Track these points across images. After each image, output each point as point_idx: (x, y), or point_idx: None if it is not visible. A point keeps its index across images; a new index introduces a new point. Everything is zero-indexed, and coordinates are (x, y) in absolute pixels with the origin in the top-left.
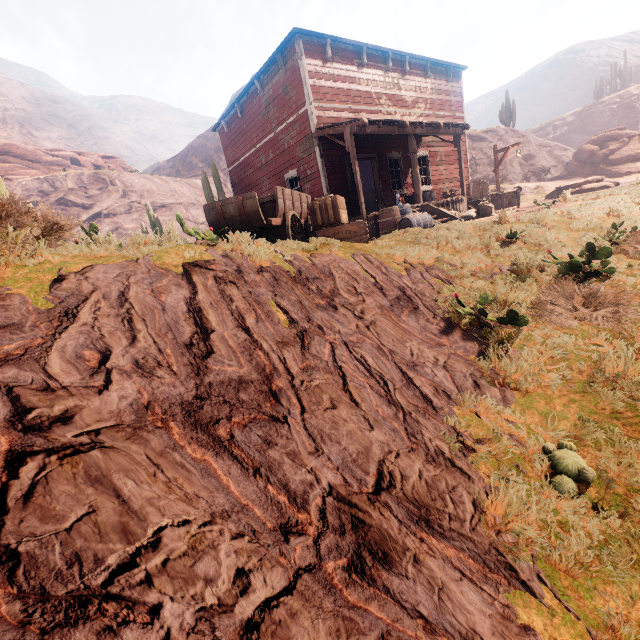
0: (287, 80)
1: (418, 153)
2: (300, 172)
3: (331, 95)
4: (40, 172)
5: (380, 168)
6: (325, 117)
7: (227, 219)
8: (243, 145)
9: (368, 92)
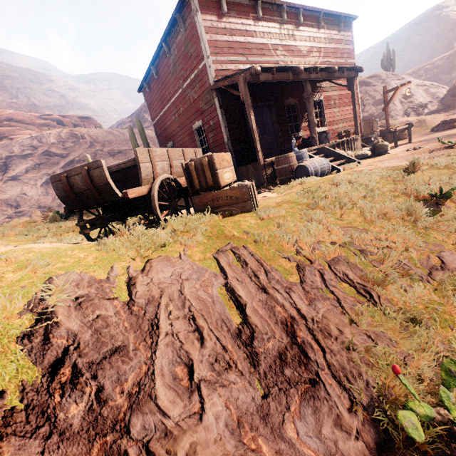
0: (187, 38)
1: (313, 98)
2: (204, 123)
3: (228, 48)
4: (34, 132)
5: (278, 114)
6: (223, 70)
7: (77, 193)
8: (160, 102)
9: (264, 44)
